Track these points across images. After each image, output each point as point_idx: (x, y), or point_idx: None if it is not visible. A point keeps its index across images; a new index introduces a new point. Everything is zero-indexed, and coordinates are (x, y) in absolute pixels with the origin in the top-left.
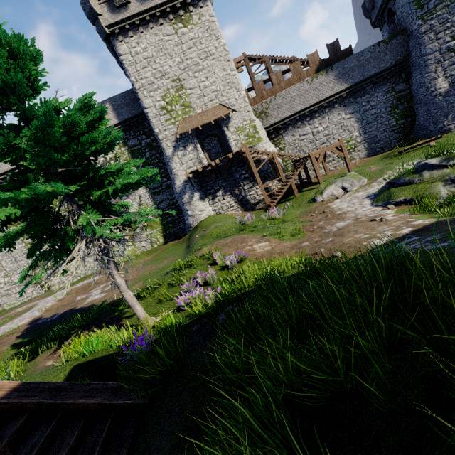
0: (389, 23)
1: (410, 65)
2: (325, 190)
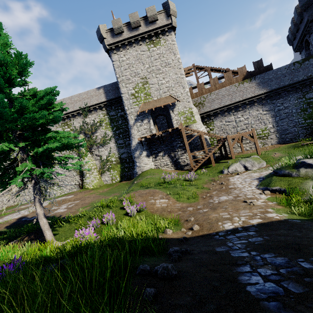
0: (306, 49)
1: None
2: (231, 165)
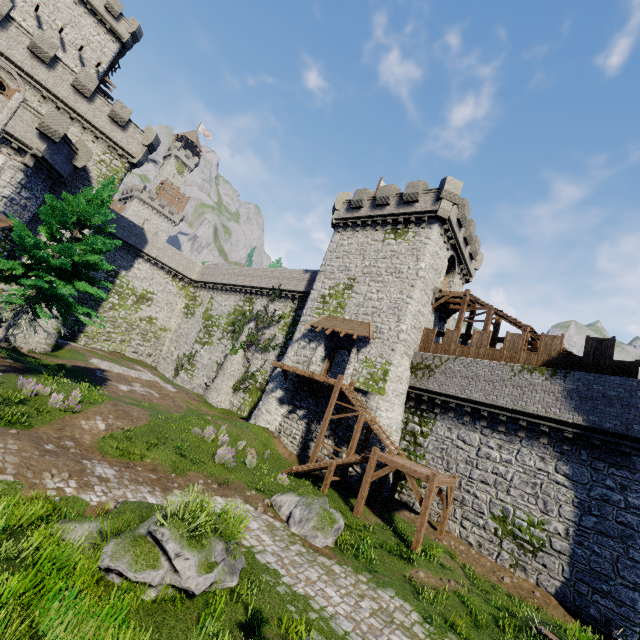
0: None
1: None
2: (288, 492)
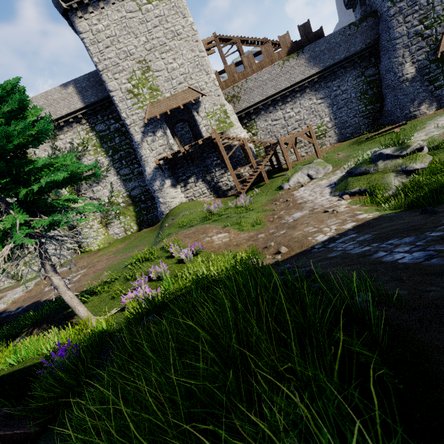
0: (362, 5)
1: (380, 49)
2: (291, 177)
